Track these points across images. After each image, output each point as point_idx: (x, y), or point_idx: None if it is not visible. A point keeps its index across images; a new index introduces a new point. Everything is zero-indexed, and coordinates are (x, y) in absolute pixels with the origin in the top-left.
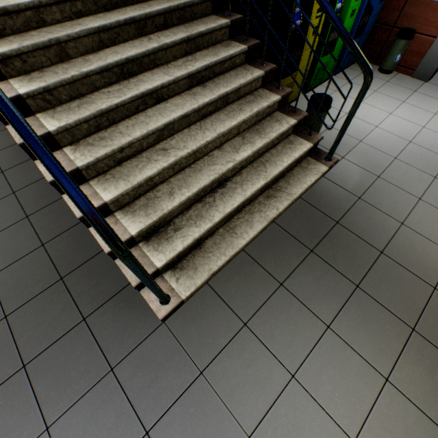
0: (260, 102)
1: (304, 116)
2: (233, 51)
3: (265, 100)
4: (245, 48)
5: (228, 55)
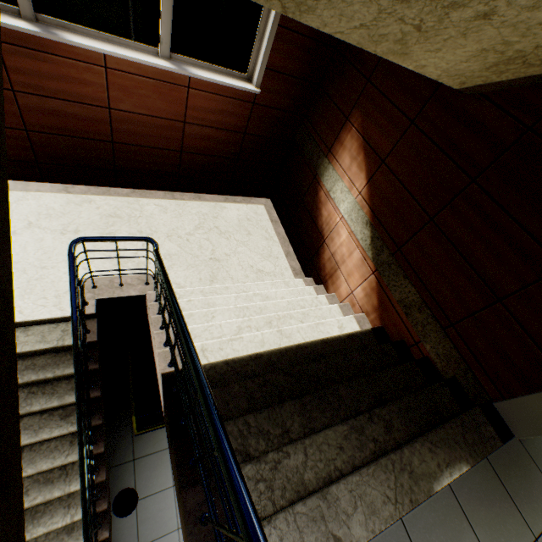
0: (57, 486)
1: (100, 510)
2: (59, 432)
3: (64, 486)
4: (76, 430)
5: (47, 438)
